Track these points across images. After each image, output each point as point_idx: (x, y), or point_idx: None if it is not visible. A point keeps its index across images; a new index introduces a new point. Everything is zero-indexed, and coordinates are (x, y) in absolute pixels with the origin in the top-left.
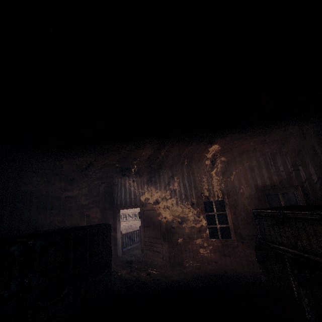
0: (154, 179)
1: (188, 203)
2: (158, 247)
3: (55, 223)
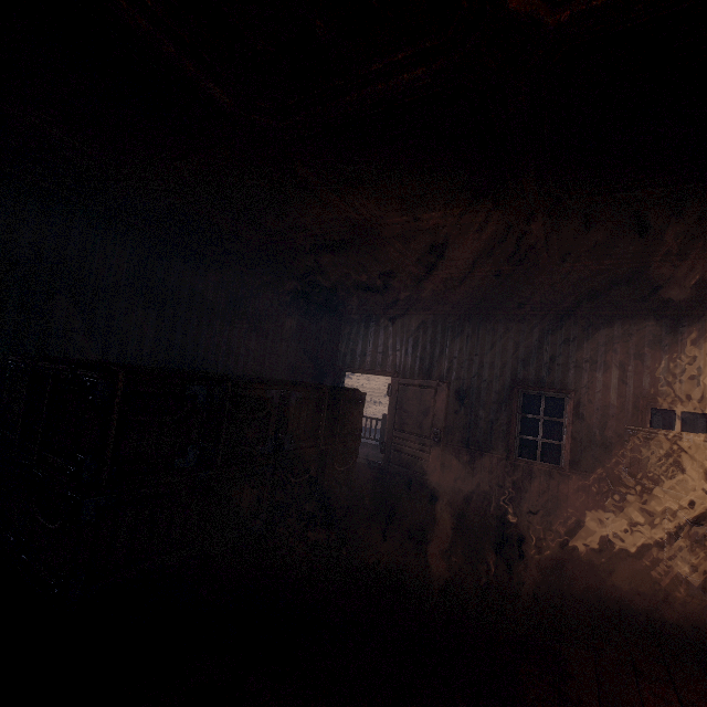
0: (431, 332)
1: (493, 390)
2: (421, 450)
3: (258, 368)
